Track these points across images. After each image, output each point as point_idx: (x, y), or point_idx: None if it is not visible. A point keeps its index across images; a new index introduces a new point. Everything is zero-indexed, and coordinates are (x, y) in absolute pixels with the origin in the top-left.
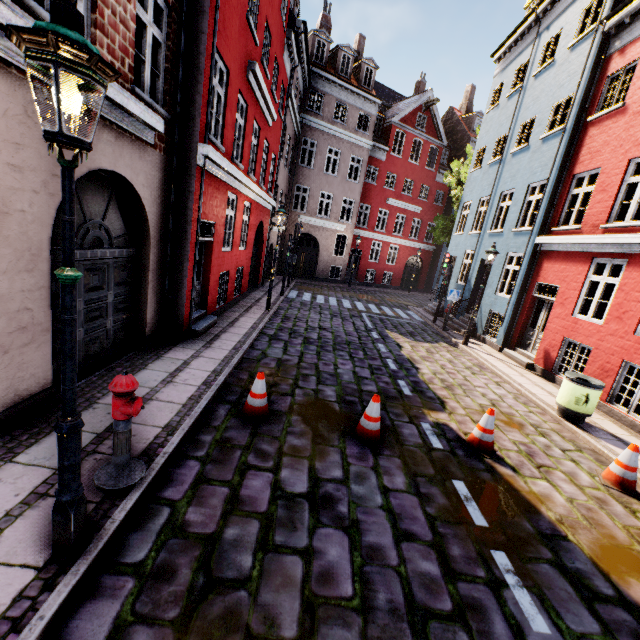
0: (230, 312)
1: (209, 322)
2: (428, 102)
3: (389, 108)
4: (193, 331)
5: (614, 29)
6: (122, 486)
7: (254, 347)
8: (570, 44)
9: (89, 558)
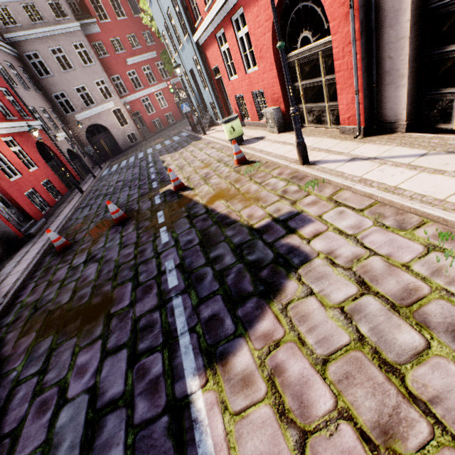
0: (58, 210)
1: (38, 224)
2: None
3: None
4: (29, 235)
5: None
6: None
7: (71, 219)
8: None
9: None
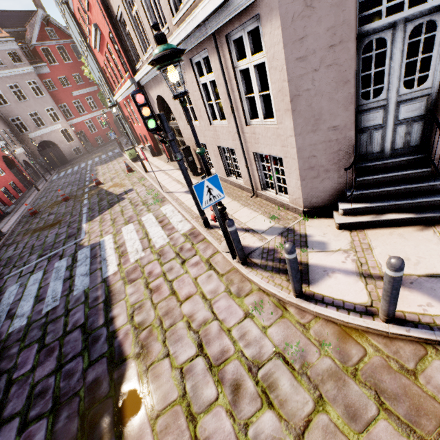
0: (22, 201)
1: (12, 207)
2: (44, 19)
3: (26, 31)
4: (7, 213)
5: (66, 0)
6: (4, 234)
7: (34, 204)
8: (61, 2)
9: (4, 239)
